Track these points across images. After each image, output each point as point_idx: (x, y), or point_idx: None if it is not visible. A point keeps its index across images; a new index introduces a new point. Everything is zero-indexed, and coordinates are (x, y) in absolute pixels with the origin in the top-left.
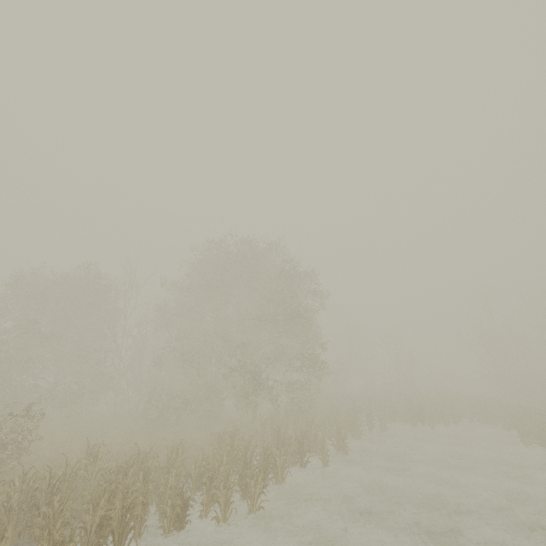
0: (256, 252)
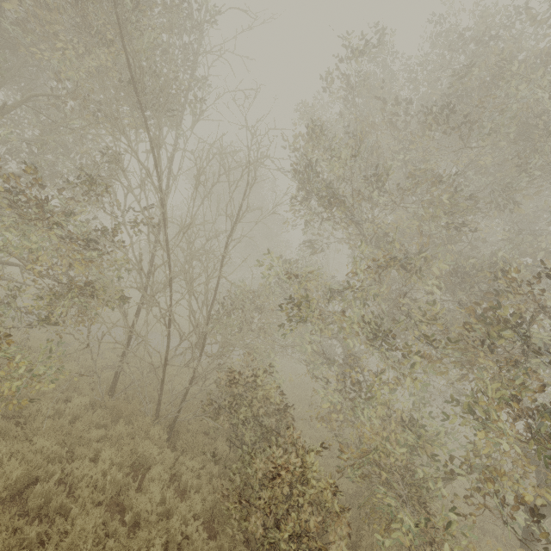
0: None
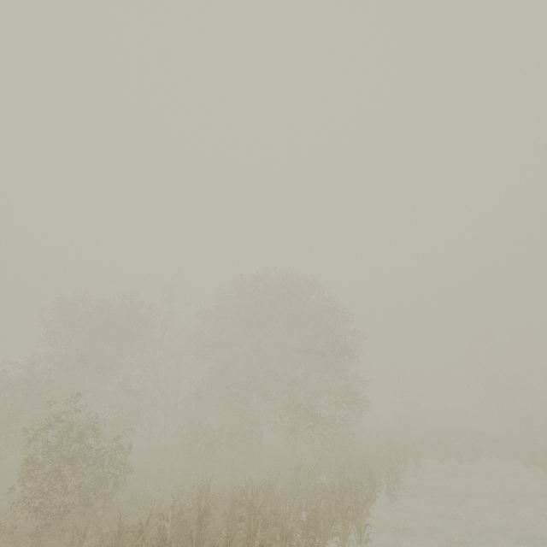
0: (298, 289)
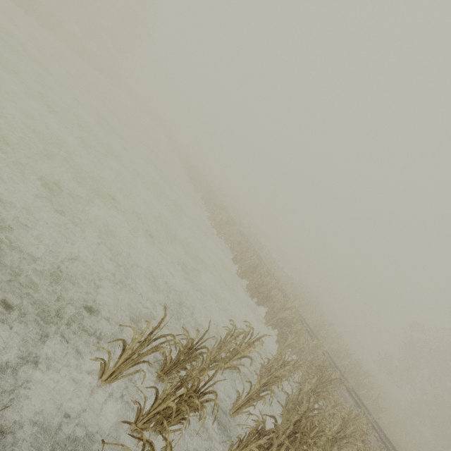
0: None
